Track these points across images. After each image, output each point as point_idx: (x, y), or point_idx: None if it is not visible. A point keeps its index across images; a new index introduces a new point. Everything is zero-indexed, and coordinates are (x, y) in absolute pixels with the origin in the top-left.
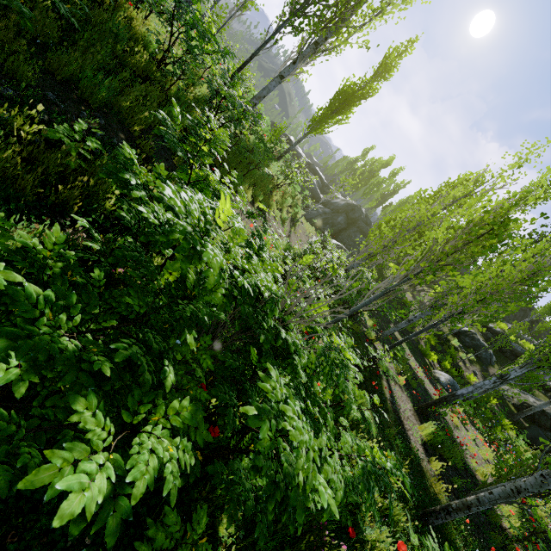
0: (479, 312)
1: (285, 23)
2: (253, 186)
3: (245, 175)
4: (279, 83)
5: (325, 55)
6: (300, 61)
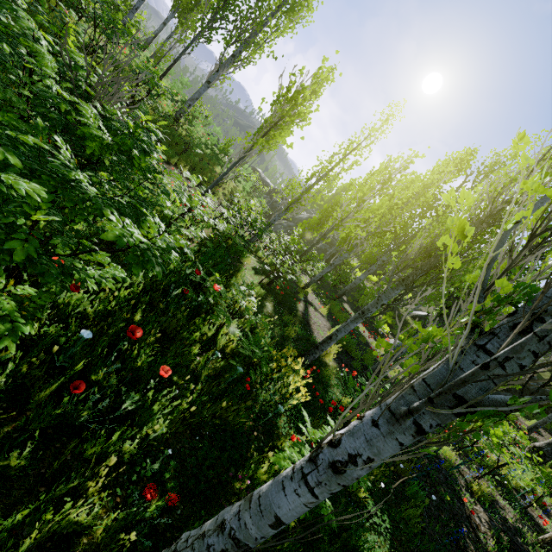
0: (355, 217)
1: (198, 34)
2: (193, 170)
3: (181, 156)
4: (207, 87)
5: (243, 66)
6: (222, 70)
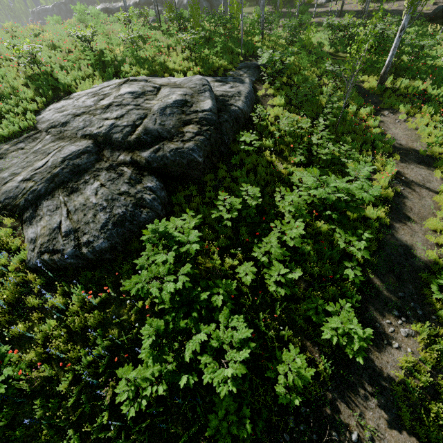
0: None
1: None
2: None
3: None
4: None
5: None
6: None
